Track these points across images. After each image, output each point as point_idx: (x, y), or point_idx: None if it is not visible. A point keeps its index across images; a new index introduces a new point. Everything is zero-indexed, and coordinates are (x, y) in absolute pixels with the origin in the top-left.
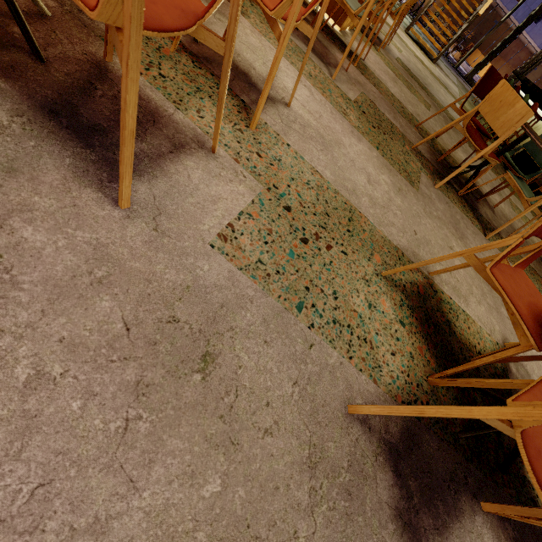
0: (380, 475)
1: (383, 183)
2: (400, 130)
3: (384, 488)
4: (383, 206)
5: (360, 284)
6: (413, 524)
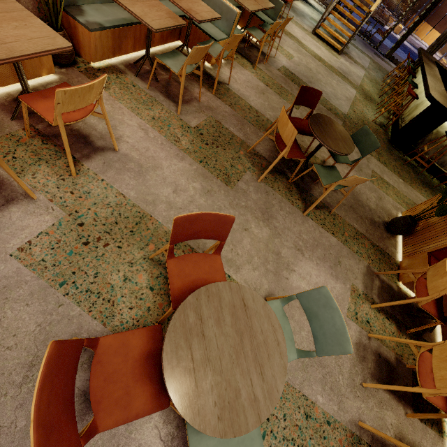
0: (80, 374)
1: (191, 189)
2: (242, 139)
3: (80, 380)
4: (180, 208)
5: (123, 266)
6: None
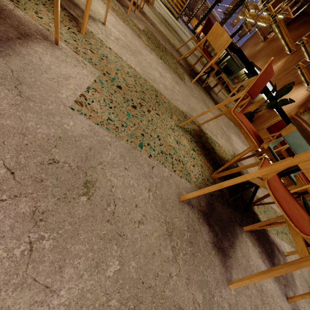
0: (202, 228)
1: (168, 77)
2: (170, 51)
3: (205, 234)
4: (171, 90)
5: (170, 131)
6: (221, 247)
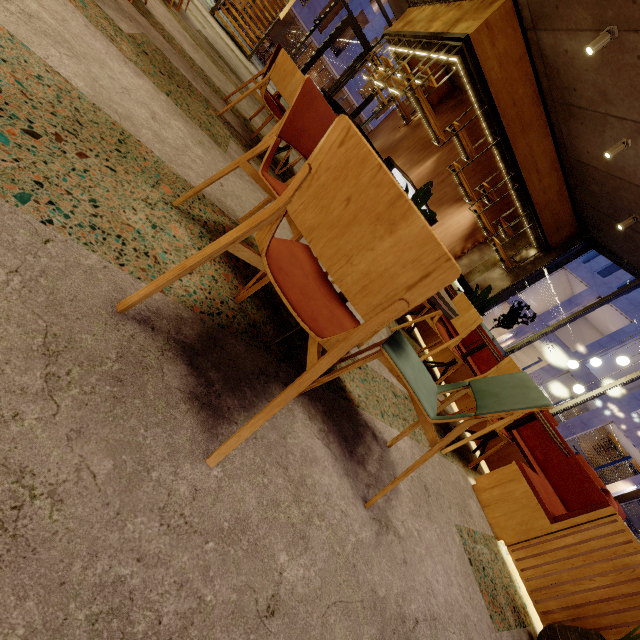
0: (169, 367)
1: (176, 128)
2: (203, 94)
3: (174, 377)
4: (176, 147)
5: (138, 204)
6: (214, 405)
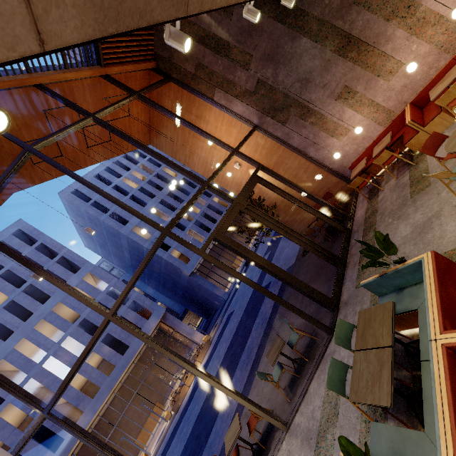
0: None
1: None
2: None
3: None
4: None
5: None
6: None
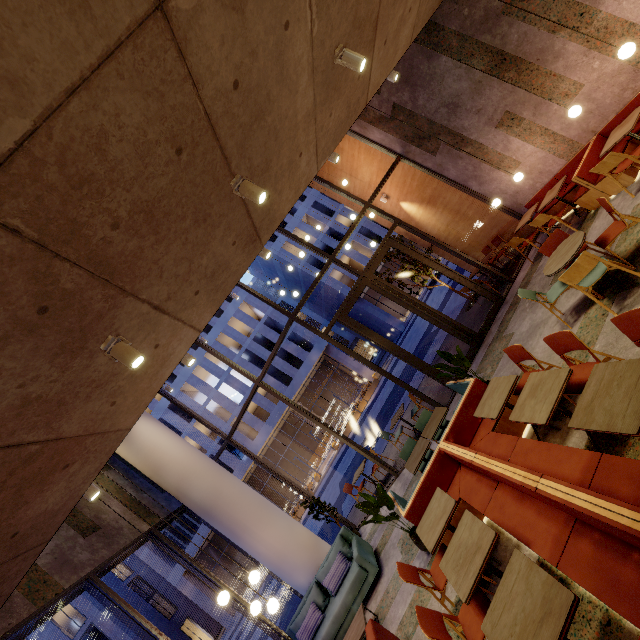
0: None
1: None
2: None
3: None
4: None
5: None
6: None
